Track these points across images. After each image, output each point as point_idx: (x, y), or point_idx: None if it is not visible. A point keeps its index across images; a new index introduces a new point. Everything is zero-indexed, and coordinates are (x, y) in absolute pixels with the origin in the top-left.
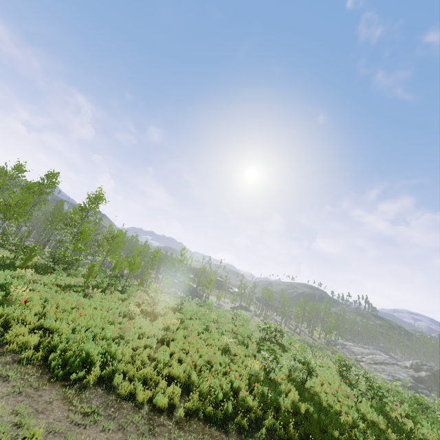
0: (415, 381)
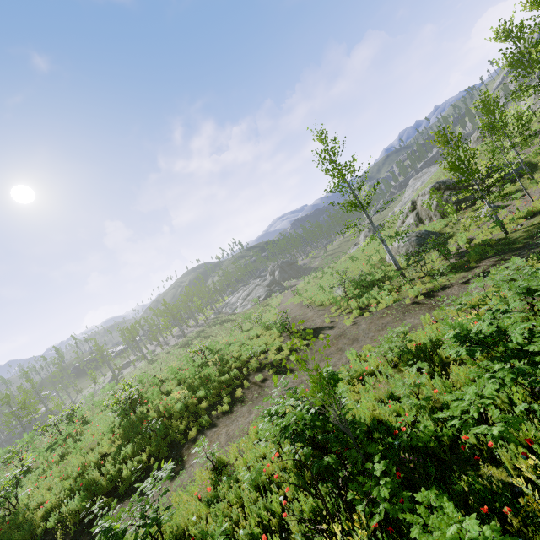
0: (270, 287)
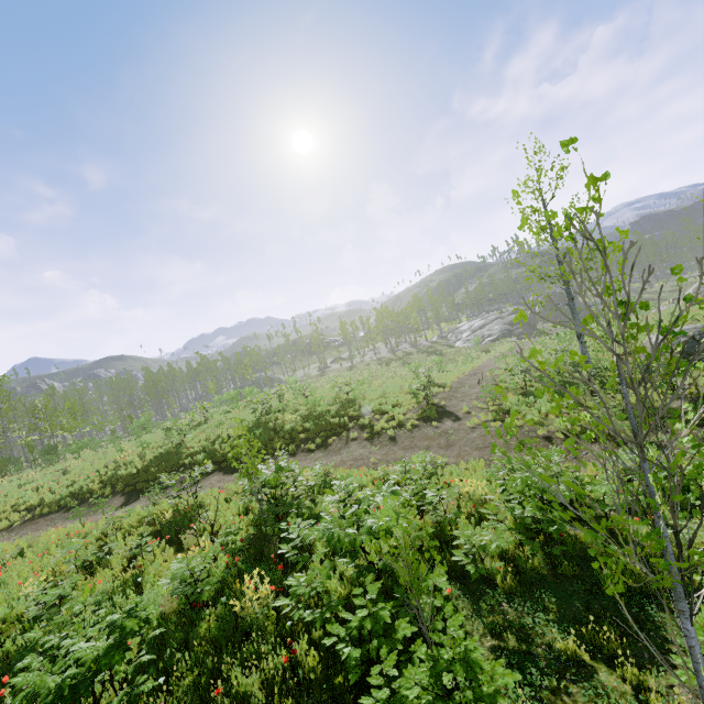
0: (513, 326)
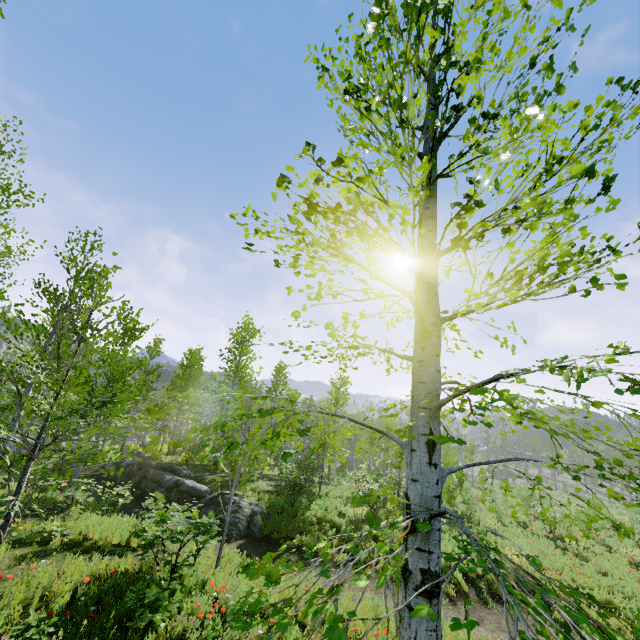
0: None
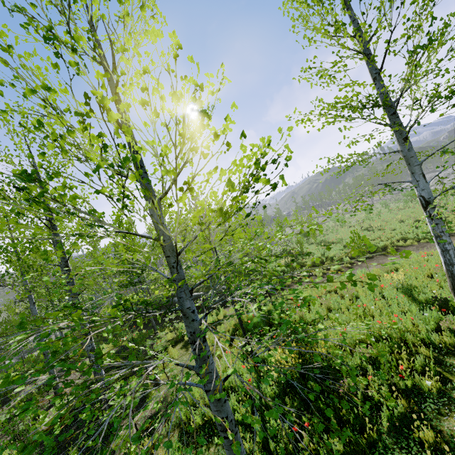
0: None
